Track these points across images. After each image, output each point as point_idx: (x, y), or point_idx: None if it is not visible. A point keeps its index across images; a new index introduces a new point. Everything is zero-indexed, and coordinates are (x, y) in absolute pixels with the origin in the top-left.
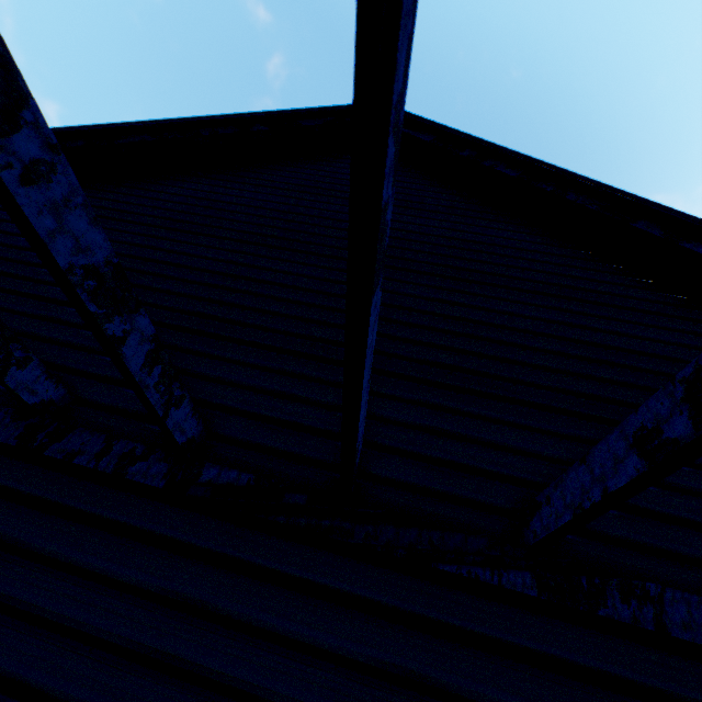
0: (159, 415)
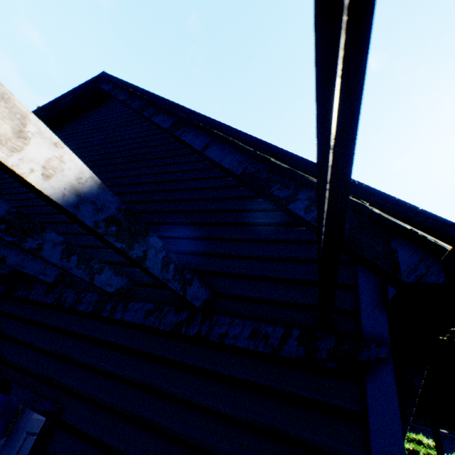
0: None
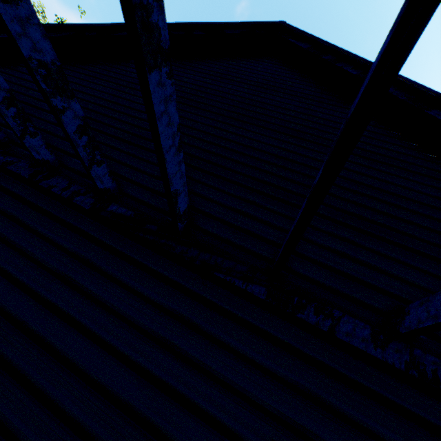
0: (86, 165)
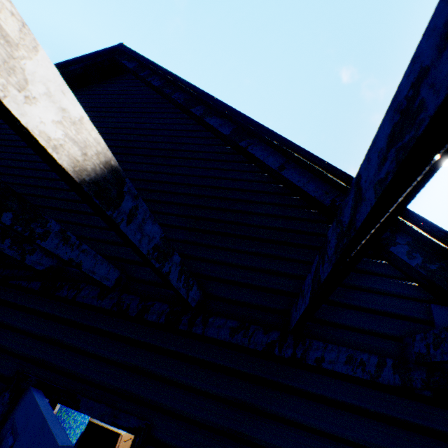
0: None
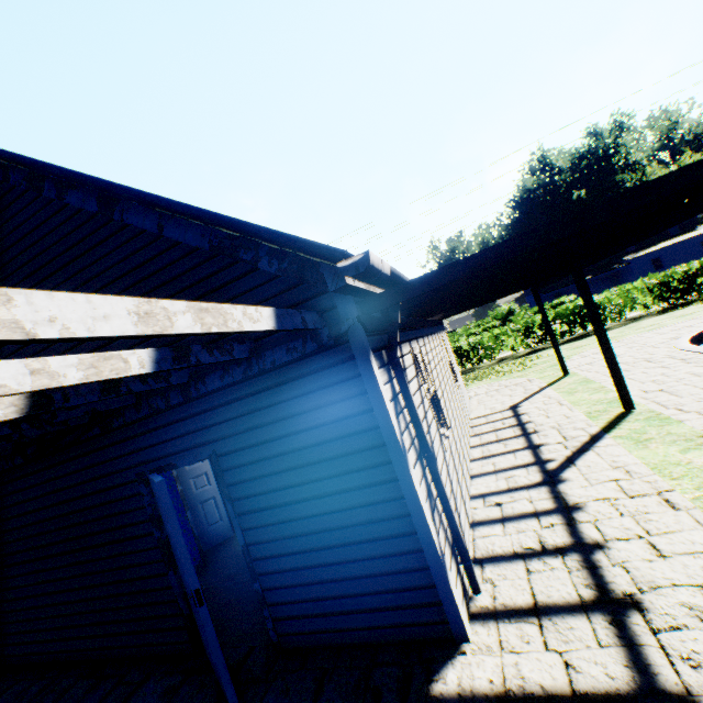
0: None
